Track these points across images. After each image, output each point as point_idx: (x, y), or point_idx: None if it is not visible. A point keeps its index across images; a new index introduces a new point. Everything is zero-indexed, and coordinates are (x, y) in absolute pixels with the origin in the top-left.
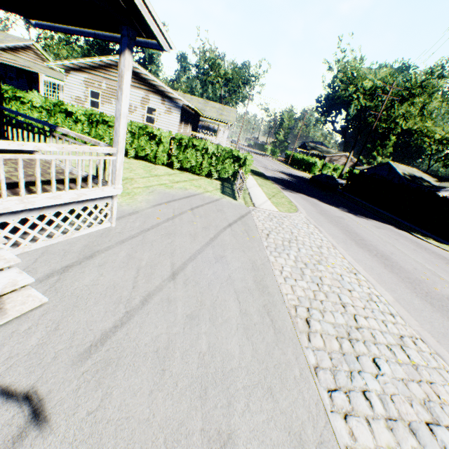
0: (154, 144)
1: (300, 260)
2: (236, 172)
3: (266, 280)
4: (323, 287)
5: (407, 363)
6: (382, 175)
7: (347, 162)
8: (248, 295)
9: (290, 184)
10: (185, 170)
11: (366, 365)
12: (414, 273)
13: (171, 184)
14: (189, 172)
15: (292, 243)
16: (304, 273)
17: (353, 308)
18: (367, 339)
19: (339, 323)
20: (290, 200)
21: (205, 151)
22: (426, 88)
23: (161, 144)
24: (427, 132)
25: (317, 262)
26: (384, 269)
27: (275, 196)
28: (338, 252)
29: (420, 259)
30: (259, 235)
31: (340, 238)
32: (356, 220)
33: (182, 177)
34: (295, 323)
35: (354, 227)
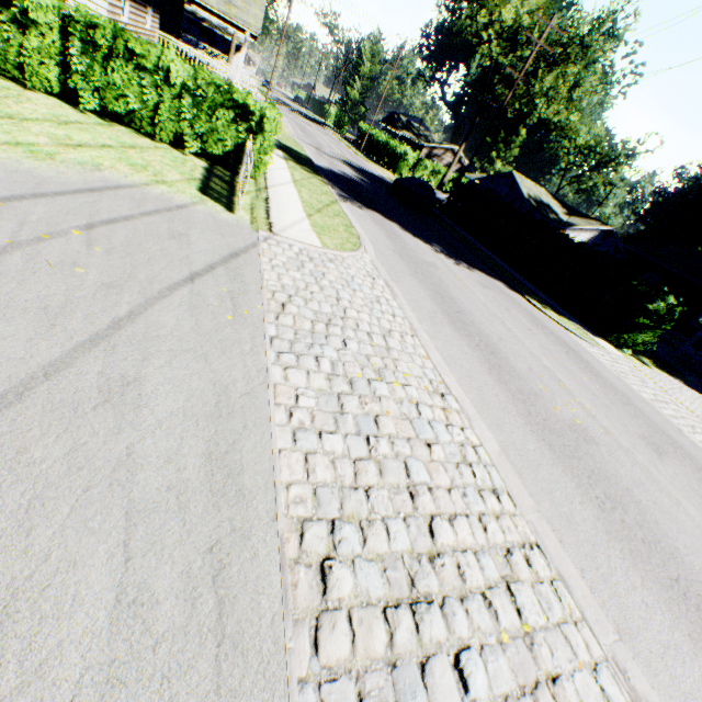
0: (10, 21)
1: (342, 373)
2: (243, 147)
3: (245, 446)
4: (378, 445)
5: (517, 637)
6: (500, 193)
7: (454, 163)
8: (171, 519)
9: (358, 190)
10: (119, 121)
11: (441, 691)
12: (530, 380)
13: (53, 149)
14: (130, 126)
15: (333, 326)
16: (345, 411)
17: (432, 496)
18: (450, 591)
19: (398, 555)
20: (351, 222)
21: (165, 77)
22: (588, 51)
23: (33, 29)
24: (570, 132)
25: (376, 375)
26: (488, 377)
27: (323, 210)
28: (419, 345)
29: (537, 348)
30: (262, 306)
31: (427, 309)
32: (455, 271)
33: (102, 135)
34: (288, 594)
35: (451, 286)
